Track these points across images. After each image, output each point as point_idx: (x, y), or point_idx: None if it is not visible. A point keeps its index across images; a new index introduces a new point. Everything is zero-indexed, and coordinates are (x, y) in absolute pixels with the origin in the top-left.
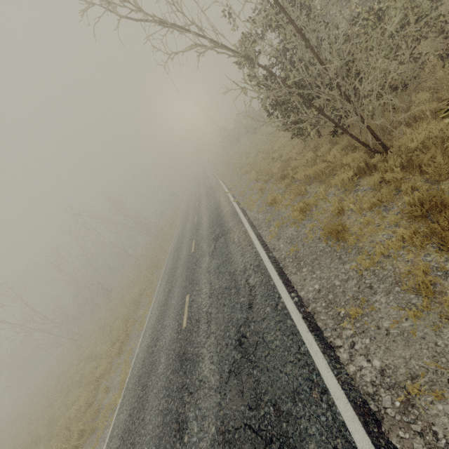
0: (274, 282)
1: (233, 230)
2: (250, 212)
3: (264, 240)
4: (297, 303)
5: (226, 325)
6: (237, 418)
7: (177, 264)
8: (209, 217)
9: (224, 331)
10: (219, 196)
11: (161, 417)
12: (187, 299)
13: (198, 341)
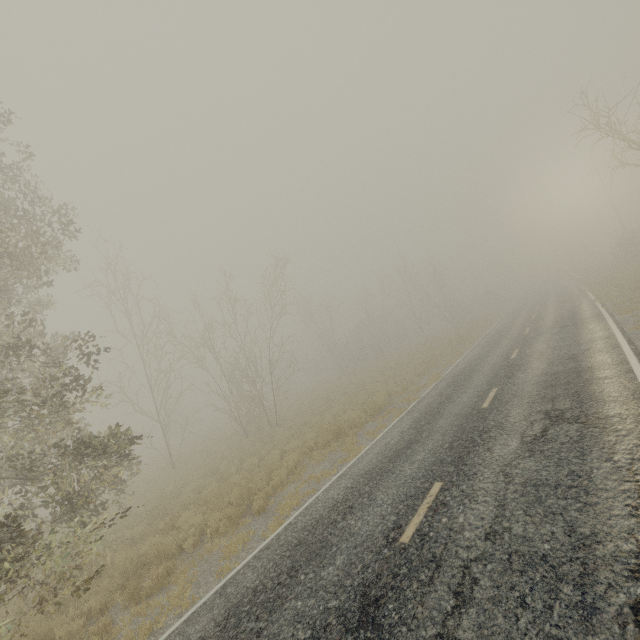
0: (619, 342)
1: (589, 323)
2: (619, 316)
3: (625, 330)
4: (632, 348)
5: (560, 355)
6: (558, 371)
7: (501, 339)
8: (557, 315)
9: (557, 356)
10: (581, 303)
11: (489, 377)
12: (516, 350)
13: (528, 360)
